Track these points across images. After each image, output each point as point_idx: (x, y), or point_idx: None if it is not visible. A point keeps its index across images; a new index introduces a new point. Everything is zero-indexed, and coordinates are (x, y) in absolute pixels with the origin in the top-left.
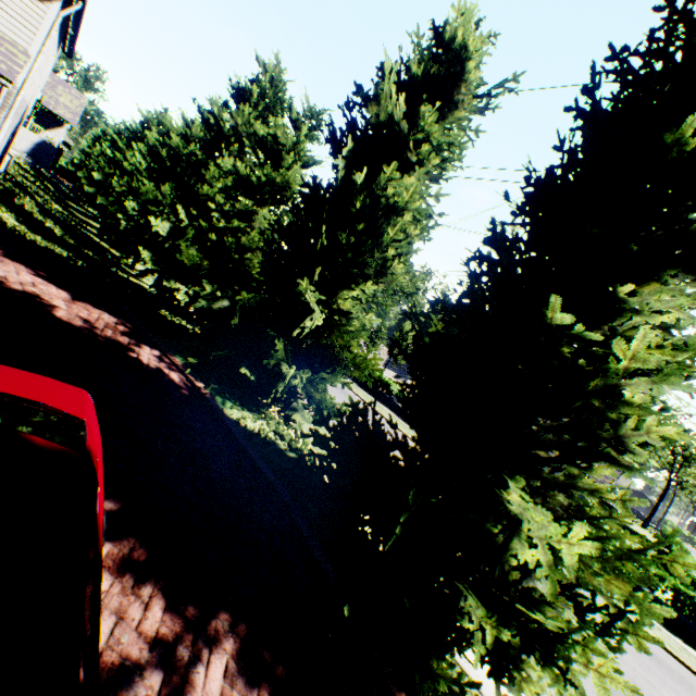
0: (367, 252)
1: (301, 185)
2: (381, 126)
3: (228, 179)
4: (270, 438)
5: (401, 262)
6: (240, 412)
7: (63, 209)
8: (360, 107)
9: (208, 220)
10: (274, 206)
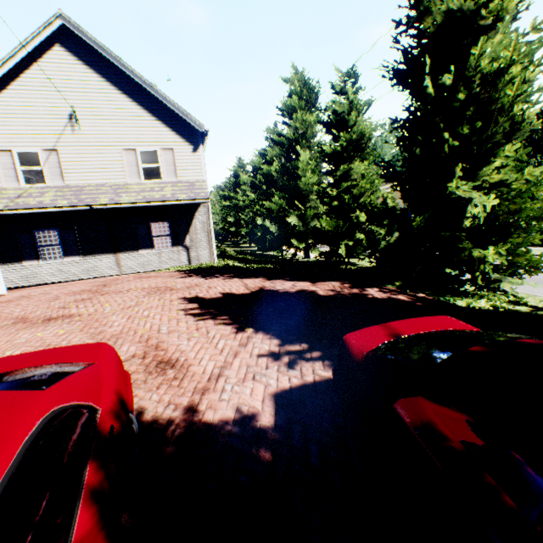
0: (492, 125)
1: (391, 123)
2: (440, 27)
3: (311, 165)
4: (507, 309)
5: (529, 108)
6: (460, 301)
7: (229, 248)
8: (405, 33)
9: (323, 196)
10: (356, 156)
